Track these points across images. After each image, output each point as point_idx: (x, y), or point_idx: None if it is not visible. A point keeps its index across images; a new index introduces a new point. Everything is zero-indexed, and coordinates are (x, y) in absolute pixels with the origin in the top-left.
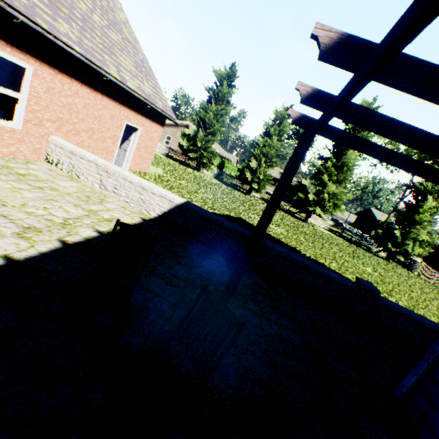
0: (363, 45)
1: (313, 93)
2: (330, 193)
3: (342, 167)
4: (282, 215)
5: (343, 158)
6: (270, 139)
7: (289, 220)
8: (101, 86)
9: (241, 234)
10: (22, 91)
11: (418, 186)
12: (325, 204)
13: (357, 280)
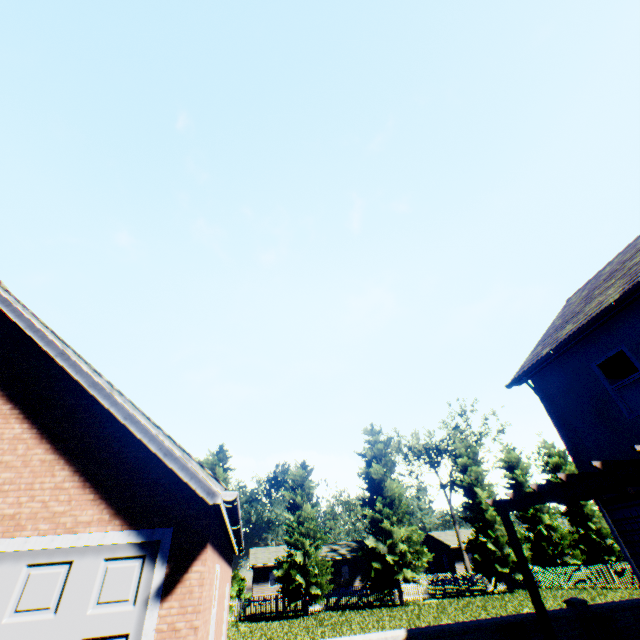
0: (542, 484)
1: (513, 494)
2: (402, 539)
3: (392, 501)
4: (379, 611)
5: (386, 490)
6: (300, 509)
7: (398, 611)
8: (226, 550)
9: (473, 628)
10: (214, 602)
11: (460, 482)
12: (407, 557)
13: (567, 602)
